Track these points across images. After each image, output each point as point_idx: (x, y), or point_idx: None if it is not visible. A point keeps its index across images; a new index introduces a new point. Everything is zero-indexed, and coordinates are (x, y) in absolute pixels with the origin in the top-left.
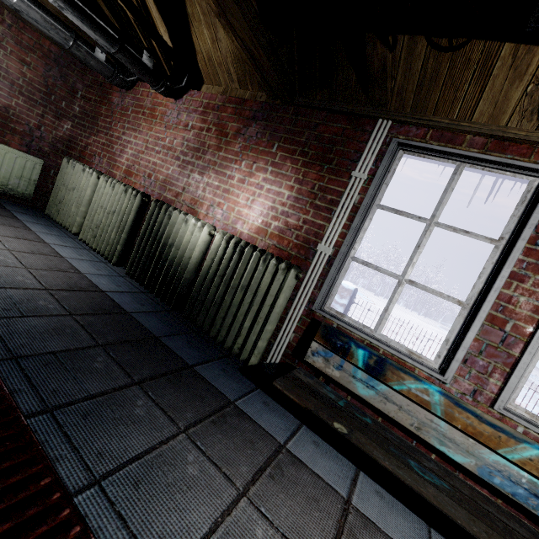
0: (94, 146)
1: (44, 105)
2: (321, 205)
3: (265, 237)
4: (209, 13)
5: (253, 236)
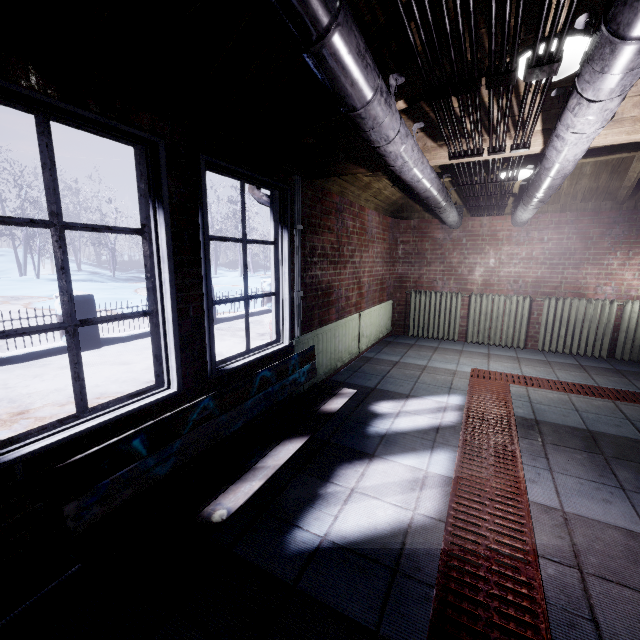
0: (431, 275)
1: (389, 262)
2: None
3: None
4: (579, 174)
5: None
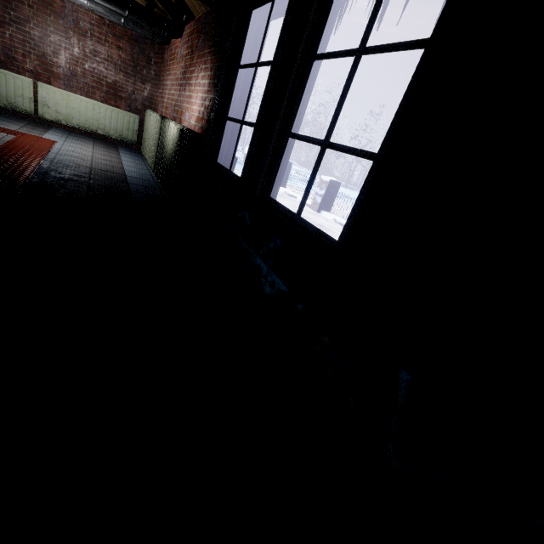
0: (159, 97)
1: (134, 76)
2: (216, 82)
3: (198, 122)
4: None
5: (195, 124)
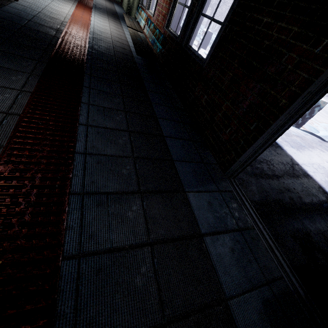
0: None
1: None
2: None
3: None
4: None
5: None
